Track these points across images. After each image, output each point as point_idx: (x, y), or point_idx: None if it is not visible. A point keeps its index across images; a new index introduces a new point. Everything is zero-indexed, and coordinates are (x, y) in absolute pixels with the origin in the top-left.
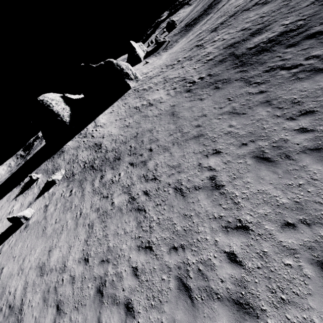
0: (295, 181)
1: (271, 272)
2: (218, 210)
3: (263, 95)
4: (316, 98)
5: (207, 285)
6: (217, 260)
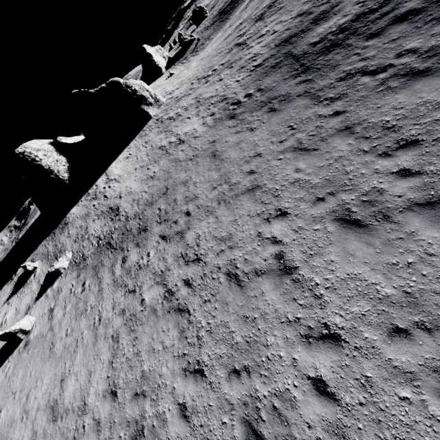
0: (402, 259)
1: (380, 412)
2: (292, 309)
3: (340, 118)
4: (419, 119)
5: (288, 433)
6: (299, 392)
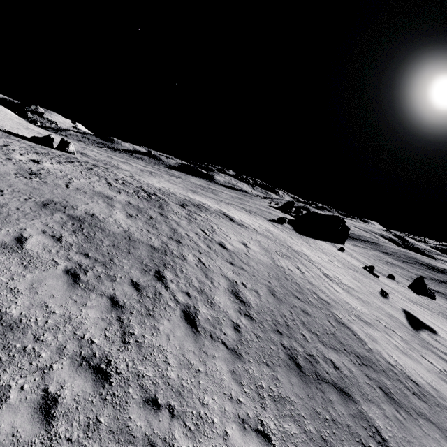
0: None
1: None
2: None
3: None
4: None
5: None
6: None
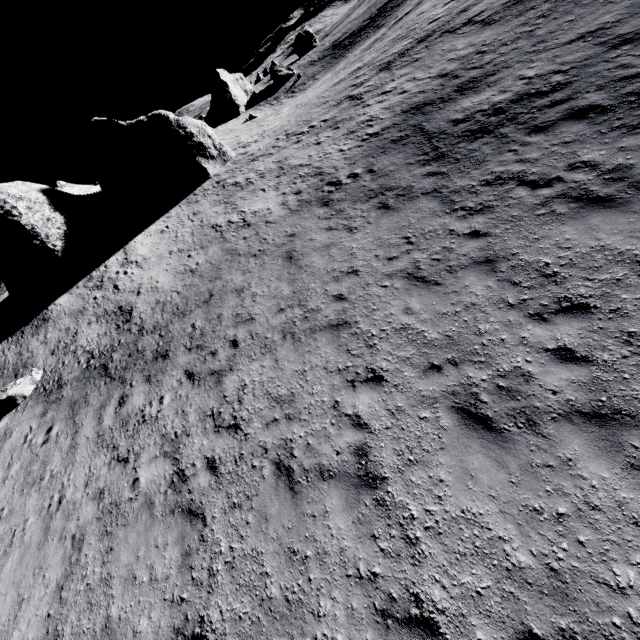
0: (550, 504)
1: None
2: (368, 554)
3: (479, 242)
4: (593, 273)
5: None
6: None
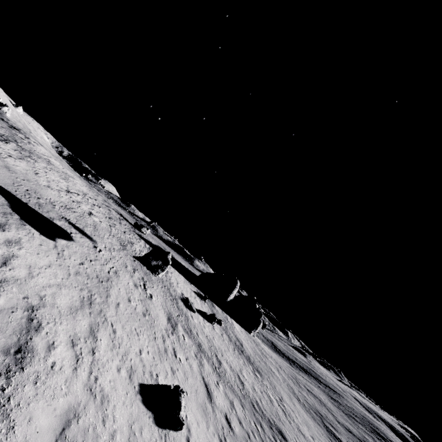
0: None
1: None
2: None
3: None
4: None
5: None
6: None
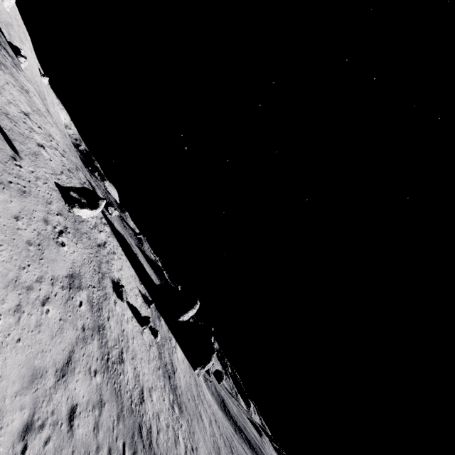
0: None
1: None
2: None
3: None
4: None
5: None
6: None
